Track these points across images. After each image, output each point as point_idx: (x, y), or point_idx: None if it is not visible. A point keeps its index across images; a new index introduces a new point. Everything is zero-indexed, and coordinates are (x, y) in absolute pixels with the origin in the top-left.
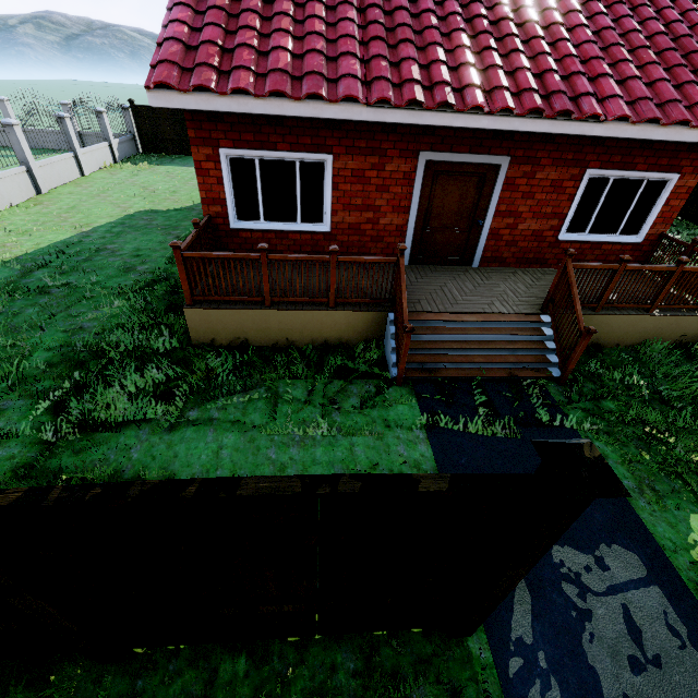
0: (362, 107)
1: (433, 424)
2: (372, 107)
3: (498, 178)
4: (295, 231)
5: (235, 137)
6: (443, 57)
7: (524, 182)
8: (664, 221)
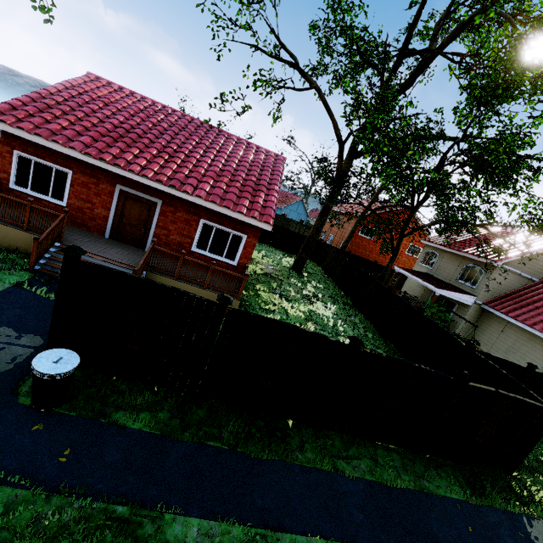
0: (79, 153)
1: (21, 285)
2: (84, 155)
3: (157, 209)
4: (46, 200)
5: (24, 148)
6: (135, 151)
7: (171, 215)
8: (246, 258)
